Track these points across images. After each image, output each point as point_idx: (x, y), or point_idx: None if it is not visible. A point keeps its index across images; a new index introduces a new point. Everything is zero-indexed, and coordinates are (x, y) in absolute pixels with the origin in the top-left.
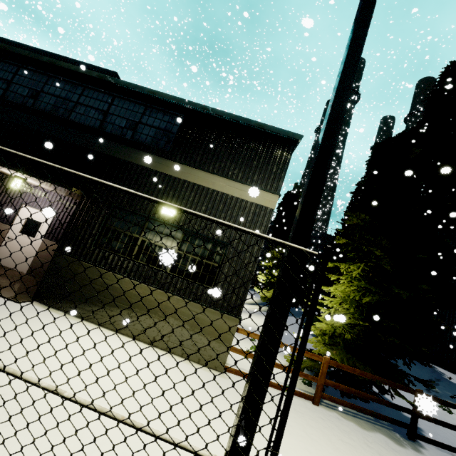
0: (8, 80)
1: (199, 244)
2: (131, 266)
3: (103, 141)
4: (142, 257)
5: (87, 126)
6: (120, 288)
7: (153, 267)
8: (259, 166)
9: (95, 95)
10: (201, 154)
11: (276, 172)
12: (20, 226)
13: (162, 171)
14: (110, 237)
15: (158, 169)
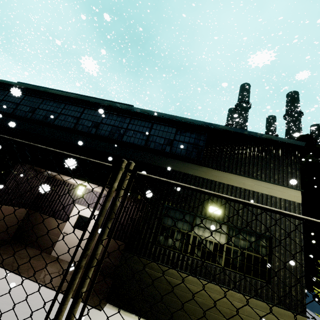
0: (78, 117)
1: (243, 238)
2: (191, 263)
3: (151, 155)
4: (197, 253)
5: (137, 145)
6: (184, 287)
7: (209, 263)
8: (276, 167)
9: (138, 123)
10: (227, 161)
11: (291, 171)
12: (73, 222)
13: (200, 176)
14: (165, 235)
15: (197, 175)
